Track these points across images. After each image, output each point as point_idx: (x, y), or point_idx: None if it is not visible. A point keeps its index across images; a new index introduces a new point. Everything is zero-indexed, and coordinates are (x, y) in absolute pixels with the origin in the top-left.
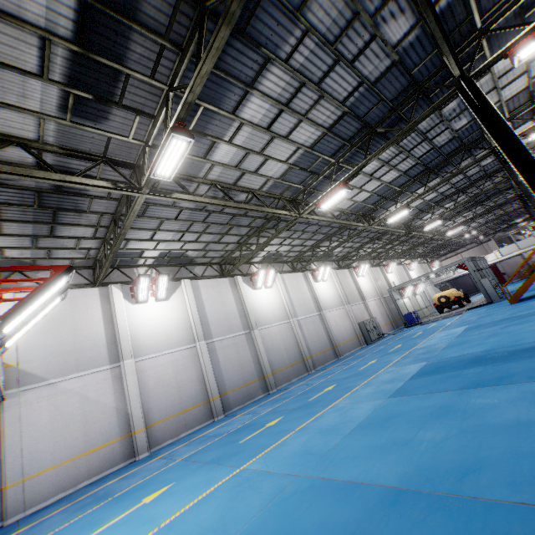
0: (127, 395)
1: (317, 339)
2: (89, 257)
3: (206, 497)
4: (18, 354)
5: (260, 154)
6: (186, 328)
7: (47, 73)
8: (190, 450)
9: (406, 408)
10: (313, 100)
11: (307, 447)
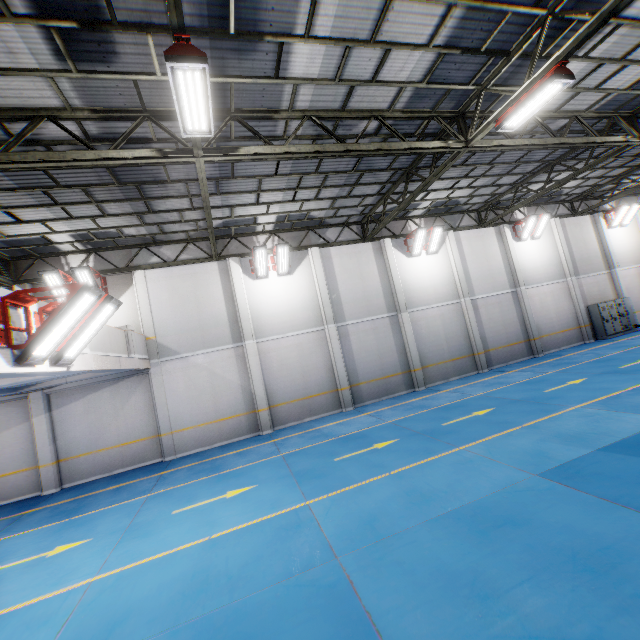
0: (250, 375)
1: (501, 328)
2: (201, 228)
3: (257, 526)
4: (154, 328)
5: (370, 43)
6: (313, 307)
7: (6, 9)
8: (296, 446)
9: (546, 515)
10: None
11: (378, 512)
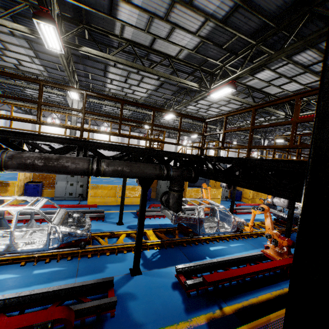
0: None
1: None
2: None
3: None
4: None
5: None
6: None
7: None
8: None
9: None
10: None
11: None
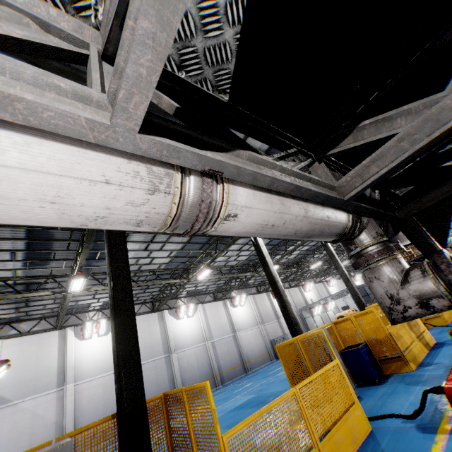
0: (65, 412)
1: (228, 357)
2: (54, 311)
3: None
4: None
5: (147, 258)
6: None
7: (15, 259)
8: None
9: None
10: (167, 237)
11: None
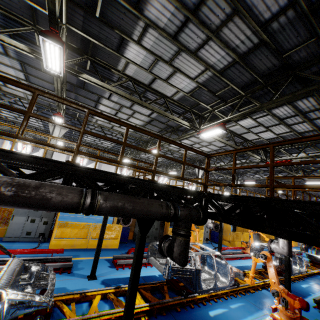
0: None
1: None
2: None
3: None
4: None
5: None
6: None
7: None
8: None
9: None
10: None
11: None
